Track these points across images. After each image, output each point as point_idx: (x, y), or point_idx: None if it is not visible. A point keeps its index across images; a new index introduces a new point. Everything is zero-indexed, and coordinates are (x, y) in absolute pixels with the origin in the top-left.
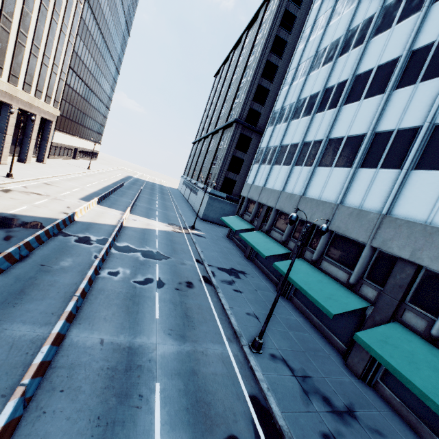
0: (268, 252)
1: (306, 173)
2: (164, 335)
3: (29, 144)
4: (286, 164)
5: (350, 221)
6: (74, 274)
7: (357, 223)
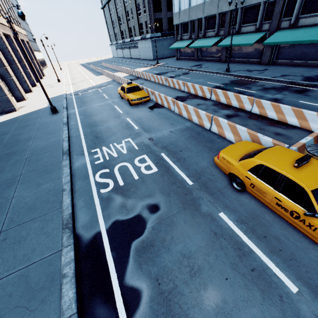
0: (211, 43)
1: None
2: (197, 79)
3: (35, 64)
4: None
5: None
6: (150, 83)
7: None
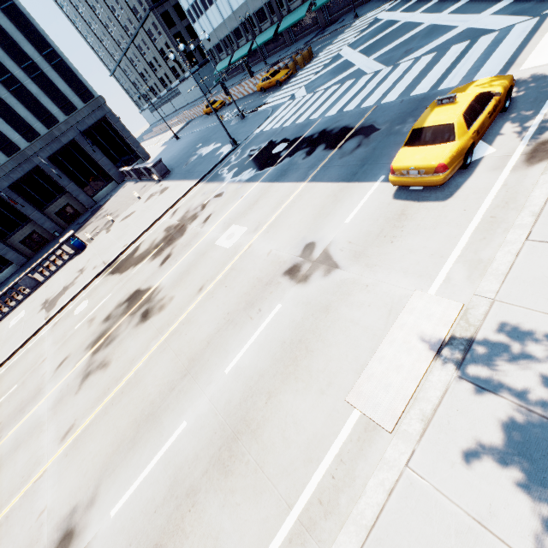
0: (247, 51)
1: (224, 0)
2: None
3: None
4: (211, 5)
5: (253, 3)
6: None
7: (255, 2)
